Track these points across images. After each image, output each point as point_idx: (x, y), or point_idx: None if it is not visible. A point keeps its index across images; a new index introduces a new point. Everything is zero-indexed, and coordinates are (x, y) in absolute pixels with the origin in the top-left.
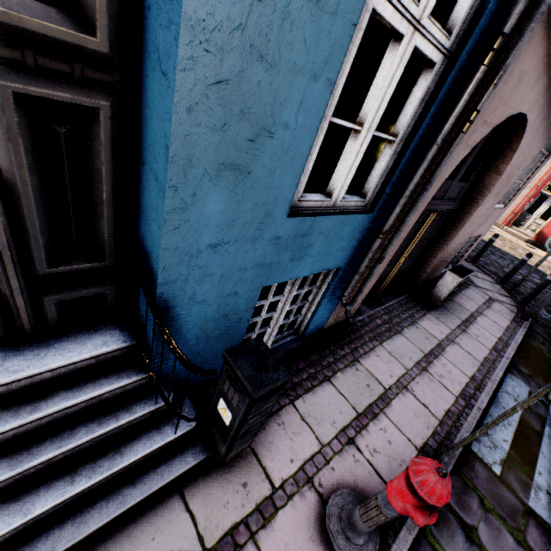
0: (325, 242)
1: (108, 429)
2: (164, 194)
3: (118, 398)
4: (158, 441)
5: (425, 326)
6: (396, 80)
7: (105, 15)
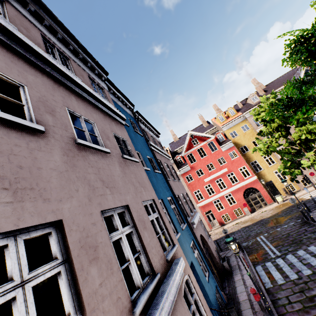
0: (211, 282)
1: None
2: (206, 291)
3: None
4: None
5: (236, 279)
6: (198, 258)
7: None
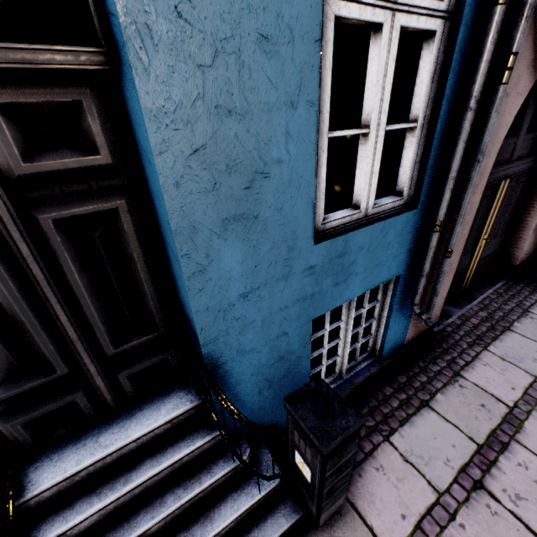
0: (369, 255)
1: (193, 494)
2: (179, 263)
3: (198, 458)
4: (244, 502)
5: None
6: (391, 68)
7: (101, 135)
